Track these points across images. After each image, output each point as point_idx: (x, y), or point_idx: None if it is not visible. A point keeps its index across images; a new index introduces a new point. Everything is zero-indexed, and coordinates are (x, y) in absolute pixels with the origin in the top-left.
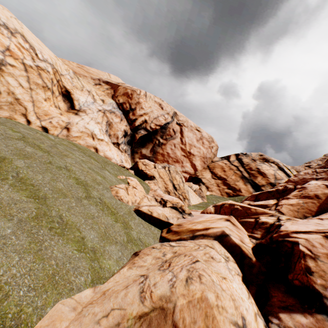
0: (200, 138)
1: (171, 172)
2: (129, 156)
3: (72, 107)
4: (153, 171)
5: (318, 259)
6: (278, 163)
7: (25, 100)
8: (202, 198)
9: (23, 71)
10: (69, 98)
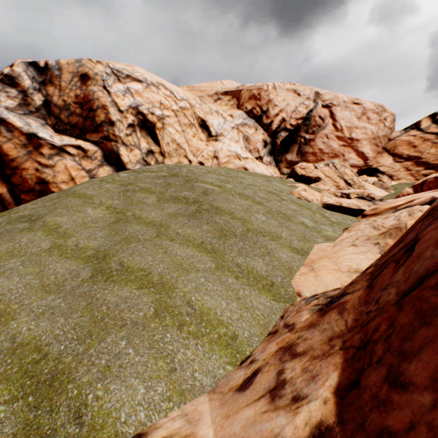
0: (362, 113)
1: (337, 168)
2: (276, 168)
3: (209, 135)
4: (316, 173)
5: None
6: None
7: (182, 143)
8: (386, 190)
9: (174, 118)
10: (205, 126)
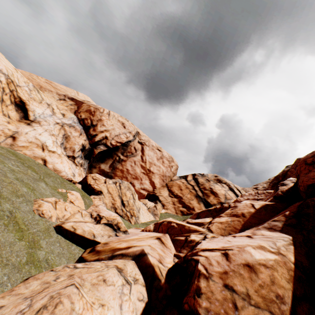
0: (161, 157)
1: (122, 188)
2: (85, 170)
3: (26, 117)
4: (102, 186)
5: (210, 278)
6: (229, 184)
7: None
8: (154, 215)
9: None
10: (24, 108)
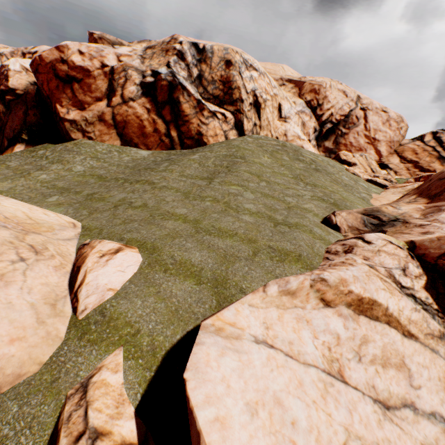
0: (386, 120)
1: (367, 160)
2: (317, 151)
3: (280, 116)
4: (354, 160)
5: None
6: None
7: (270, 121)
8: None
9: (271, 101)
10: (280, 109)
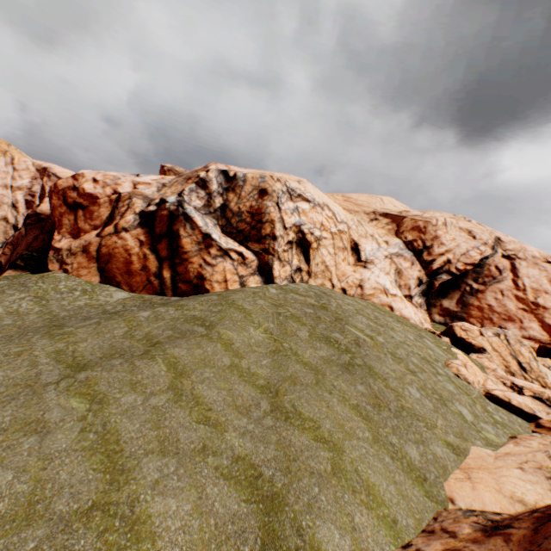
0: None
1: (510, 343)
2: (426, 312)
3: (358, 259)
4: (480, 341)
5: None
6: None
7: (331, 266)
8: None
9: (330, 240)
10: (356, 250)
